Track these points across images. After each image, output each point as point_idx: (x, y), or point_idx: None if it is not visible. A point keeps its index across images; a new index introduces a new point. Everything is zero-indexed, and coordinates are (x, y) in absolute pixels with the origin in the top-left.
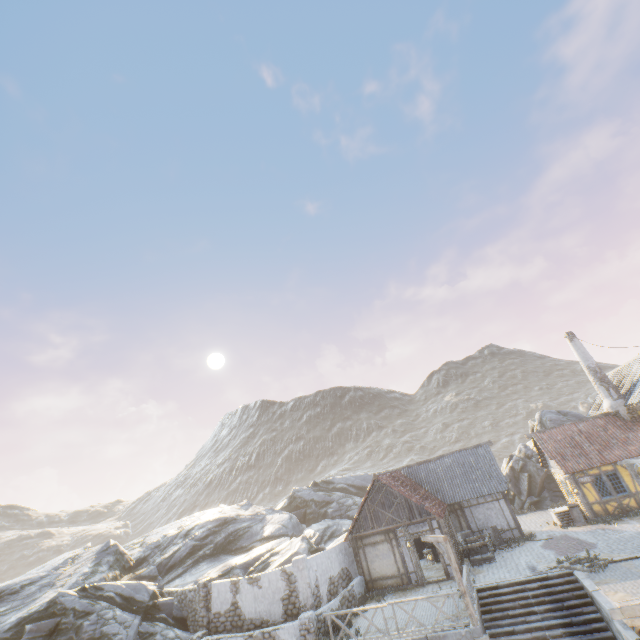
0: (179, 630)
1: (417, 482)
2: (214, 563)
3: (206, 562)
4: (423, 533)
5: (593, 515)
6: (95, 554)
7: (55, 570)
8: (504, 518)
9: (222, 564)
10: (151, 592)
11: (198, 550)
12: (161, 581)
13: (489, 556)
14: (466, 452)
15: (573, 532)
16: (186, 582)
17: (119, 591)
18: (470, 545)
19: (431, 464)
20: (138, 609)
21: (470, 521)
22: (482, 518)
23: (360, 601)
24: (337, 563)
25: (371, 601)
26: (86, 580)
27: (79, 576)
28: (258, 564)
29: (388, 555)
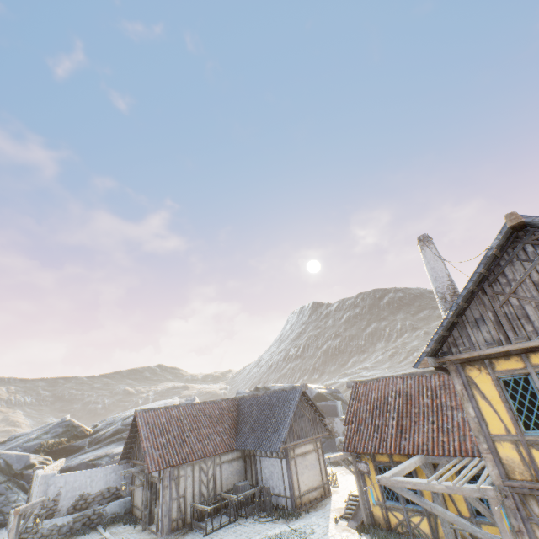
0: (23, 496)
1: (238, 416)
2: (116, 446)
3: (116, 444)
4: (155, 479)
5: (371, 519)
6: (52, 425)
7: (35, 430)
8: (283, 481)
9: (110, 450)
10: (28, 463)
11: (121, 433)
12: (84, 451)
13: (203, 525)
14: (281, 393)
15: (322, 534)
16: (81, 457)
17: (7, 459)
18: (196, 505)
19: (256, 399)
20: (10, 474)
21: (258, 472)
22: (267, 473)
23: (106, 521)
24: (102, 482)
25: (113, 525)
26: (25, 443)
27: (24, 440)
28: (115, 458)
29: (141, 488)
